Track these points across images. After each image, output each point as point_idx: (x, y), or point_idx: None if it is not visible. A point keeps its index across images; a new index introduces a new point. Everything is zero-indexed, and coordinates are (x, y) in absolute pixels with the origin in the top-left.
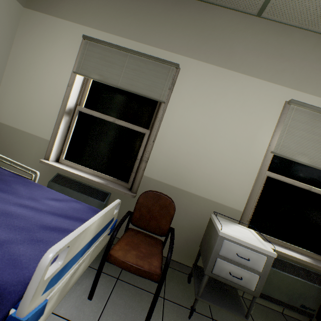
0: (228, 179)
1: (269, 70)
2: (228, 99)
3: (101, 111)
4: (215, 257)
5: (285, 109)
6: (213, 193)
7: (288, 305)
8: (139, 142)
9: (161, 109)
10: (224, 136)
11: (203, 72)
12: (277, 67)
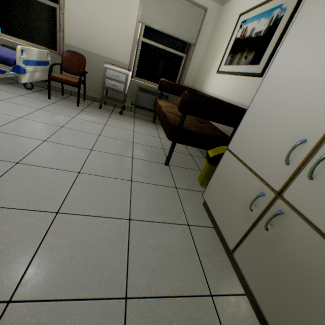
0: (118, 43)
1: None
2: None
3: None
4: (105, 78)
5: None
6: (111, 54)
7: (153, 111)
8: (55, 16)
9: None
10: (110, 9)
11: None
12: None
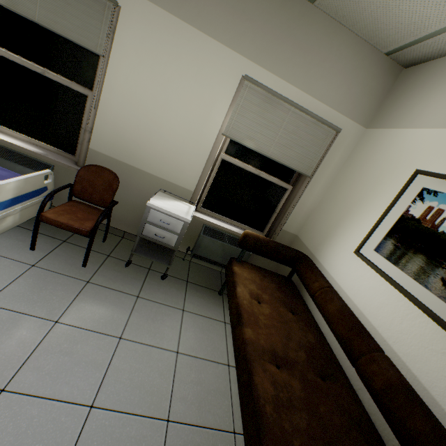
0: (181, 159)
1: (228, 31)
2: (181, 63)
3: (22, 54)
4: (145, 222)
5: (240, 85)
6: (166, 173)
7: (222, 265)
8: (82, 107)
9: (100, 65)
10: (177, 110)
11: (152, 18)
12: (238, 28)
